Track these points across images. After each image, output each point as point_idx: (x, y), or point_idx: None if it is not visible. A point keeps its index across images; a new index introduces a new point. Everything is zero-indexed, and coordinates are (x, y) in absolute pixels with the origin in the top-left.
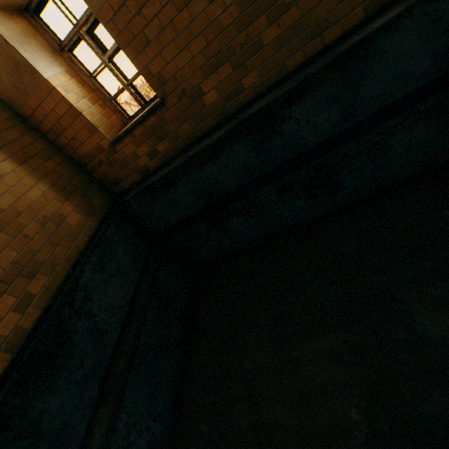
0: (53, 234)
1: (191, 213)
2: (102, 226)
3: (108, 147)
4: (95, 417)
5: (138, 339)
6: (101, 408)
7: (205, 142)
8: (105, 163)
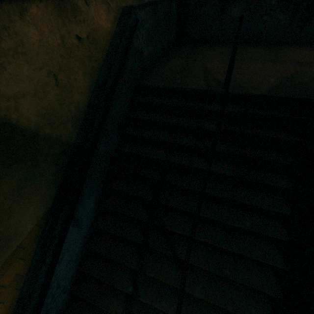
0: None
1: None
2: None
3: None
4: None
5: (158, 2)
6: None
7: None
8: None
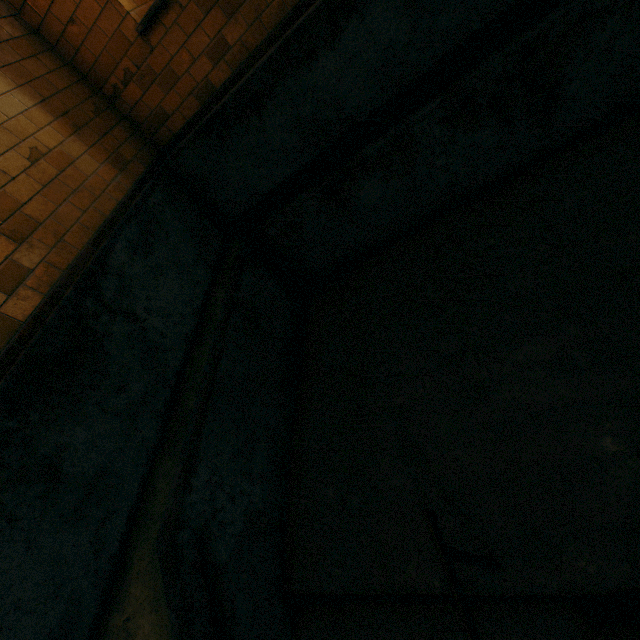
0: (53, 182)
1: (289, 173)
2: (141, 191)
3: (136, 39)
4: (156, 471)
5: (216, 366)
6: (164, 459)
7: (313, 6)
8: (134, 77)
